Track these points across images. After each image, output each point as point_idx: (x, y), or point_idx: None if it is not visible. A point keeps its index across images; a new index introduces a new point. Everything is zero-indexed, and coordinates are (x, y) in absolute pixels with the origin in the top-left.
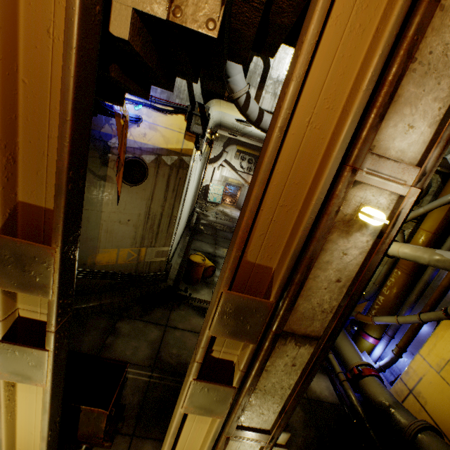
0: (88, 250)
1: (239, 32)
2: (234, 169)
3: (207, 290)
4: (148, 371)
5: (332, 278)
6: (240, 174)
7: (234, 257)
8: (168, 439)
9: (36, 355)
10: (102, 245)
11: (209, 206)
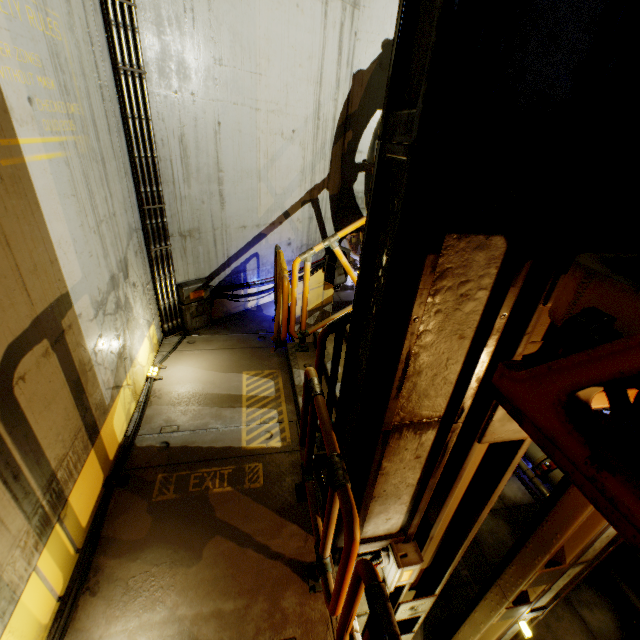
0: None
1: None
2: None
3: None
4: None
5: (603, 536)
6: None
7: (548, 557)
8: (478, 635)
9: (406, 636)
10: None
11: None
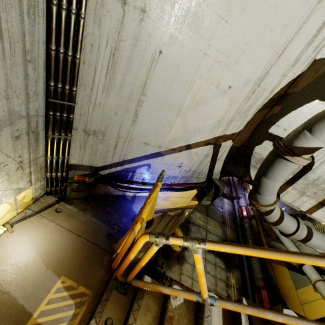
0: None
1: None
2: None
3: (177, 267)
4: None
5: None
6: None
7: None
8: None
9: None
10: None
11: None
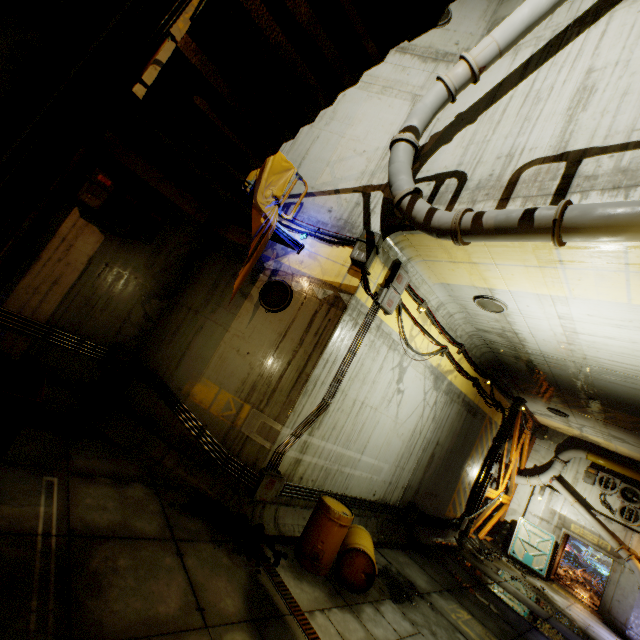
0: (193, 372)
1: (280, 46)
2: (584, 505)
3: (319, 594)
4: (59, 529)
5: None
6: (602, 519)
7: None
8: None
9: None
10: (208, 372)
11: (507, 561)
